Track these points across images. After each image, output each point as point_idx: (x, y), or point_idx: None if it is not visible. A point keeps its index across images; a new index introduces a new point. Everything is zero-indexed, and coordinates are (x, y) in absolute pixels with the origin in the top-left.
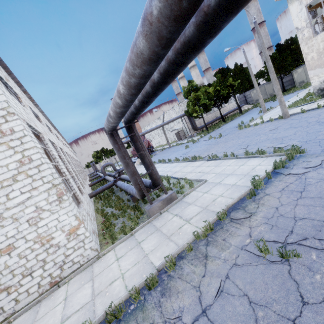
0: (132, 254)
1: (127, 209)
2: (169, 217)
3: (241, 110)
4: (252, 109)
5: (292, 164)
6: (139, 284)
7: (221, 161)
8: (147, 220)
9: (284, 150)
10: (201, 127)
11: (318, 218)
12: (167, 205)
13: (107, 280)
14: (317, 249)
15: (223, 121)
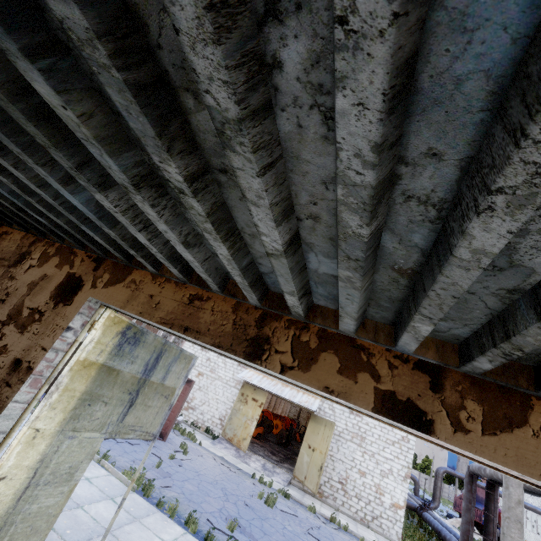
0: None
1: None
2: None
3: None
4: None
5: None
6: None
7: None
8: None
9: None
10: None
11: None
12: None
13: None
14: None
15: None
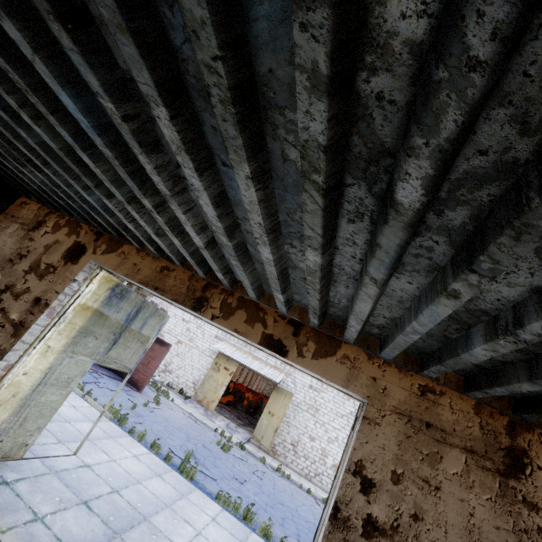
0: None
1: None
2: None
3: None
4: None
5: None
6: None
7: None
8: None
9: None
10: None
11: None
12: None
13: None
14: None
15: None
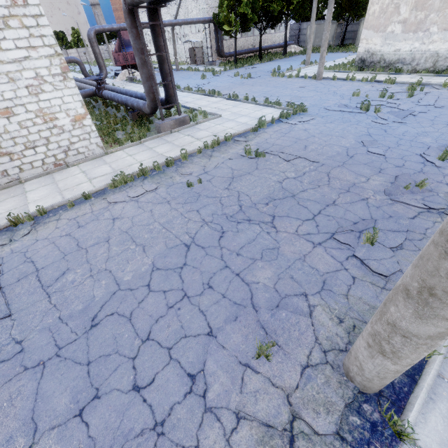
0: (146, 153)
1: (126, 126)
2: (181, 136)
3: (286, 51)
4: (299, 54)
5: (293, 118)
6: (159, 164)
7: (241, 103)
8: (157, 134)
9: (294, 104)
10: (229, 55)
11: (284, 145)
12: (179, 127)
13: (125, 164)
14: (275, 155)
15: (259, 57)
